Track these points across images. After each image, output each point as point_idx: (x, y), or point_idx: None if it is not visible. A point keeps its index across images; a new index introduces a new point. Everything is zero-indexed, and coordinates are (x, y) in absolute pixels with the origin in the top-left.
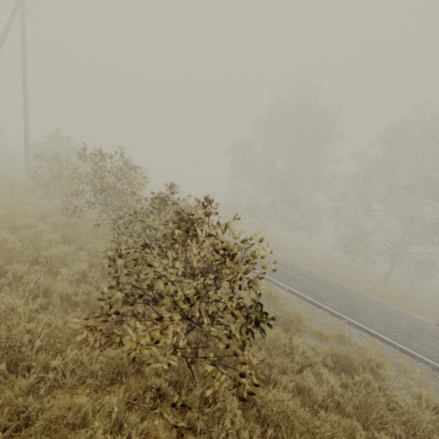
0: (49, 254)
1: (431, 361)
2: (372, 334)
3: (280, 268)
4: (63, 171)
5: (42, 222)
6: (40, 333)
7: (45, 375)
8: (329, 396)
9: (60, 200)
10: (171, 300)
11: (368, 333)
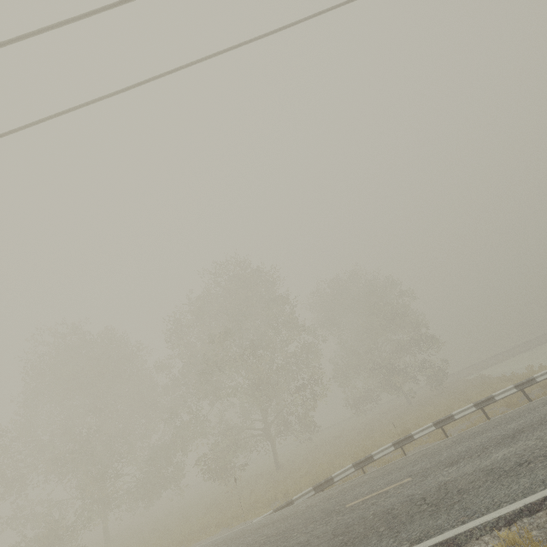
0: None
1: None
2: None
3: None
4: None
5: None
6: None
7: None
8: None
9: None
10: None
11: None
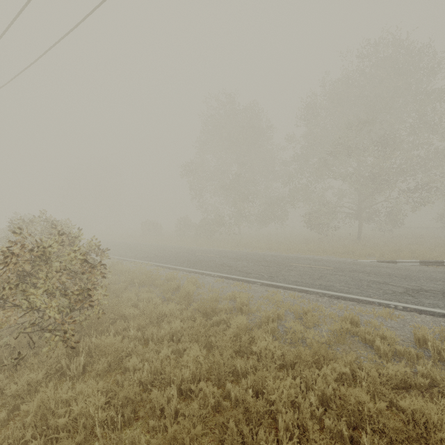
0: None
1: (321, 291)
2: (278, 286)
3: (225, 261)
4: None
5: None
6: None
7: None
8: (175, 334)
9: None
10: None
11: (274, 287)
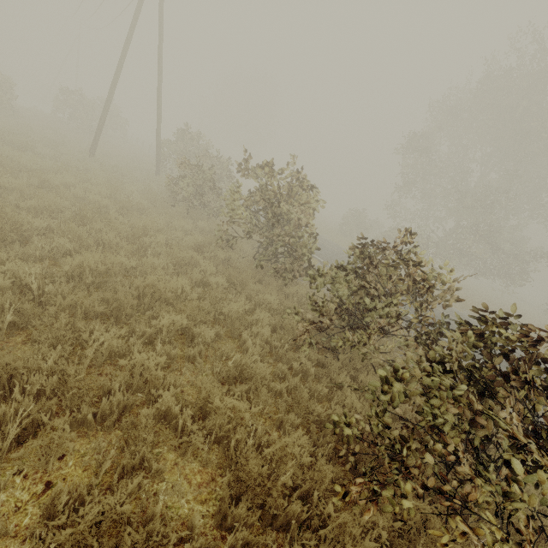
0: (230, 313)
1: None
2: None
3: None
4: (206, 182)
5: (202, 257)
6: (259, 444)
7: (300, 535)
8: None
9: (205, 222)
10: (540, 503)
11: None
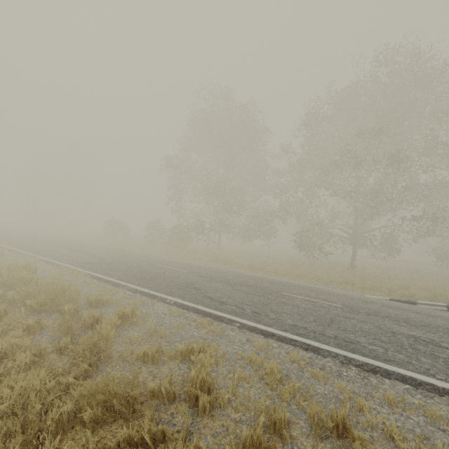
0: None
1: (342, 352)
2: (267, 334)
3: (193, 279)
4: None
5: None
6: None
7: None
8: None
9: None
10: None
11: (262, 335)
